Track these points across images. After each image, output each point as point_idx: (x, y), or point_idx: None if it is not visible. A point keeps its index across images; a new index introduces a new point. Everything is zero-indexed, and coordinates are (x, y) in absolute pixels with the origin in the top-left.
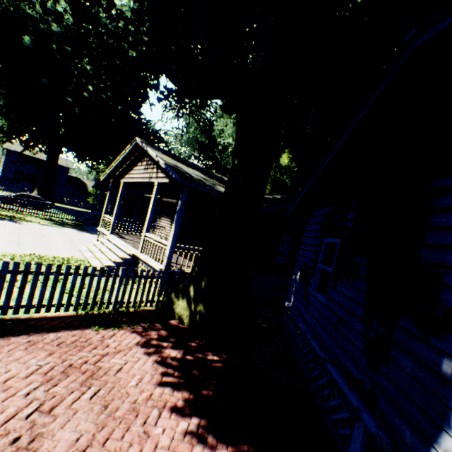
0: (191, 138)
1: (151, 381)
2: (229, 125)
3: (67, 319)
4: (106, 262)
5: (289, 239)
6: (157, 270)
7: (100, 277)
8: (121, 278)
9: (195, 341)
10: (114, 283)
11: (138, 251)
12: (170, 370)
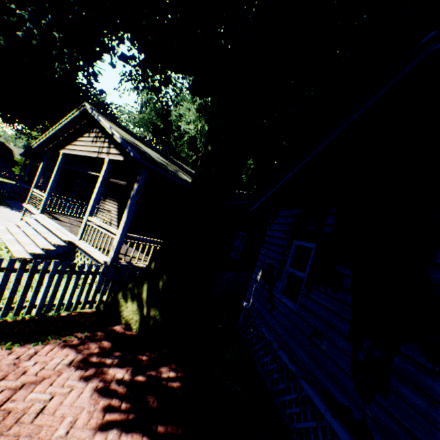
0: (145, 119)
1: (88, 424)
2: (193, 110)
3: None
4: (32, 248)
5: (244, 234)
6: (100, 262)
7: (21, 273)
8: (52, 274)
9: (146, 353)
10: (42, 281)
11: (77, 238)
12: (115, 401)
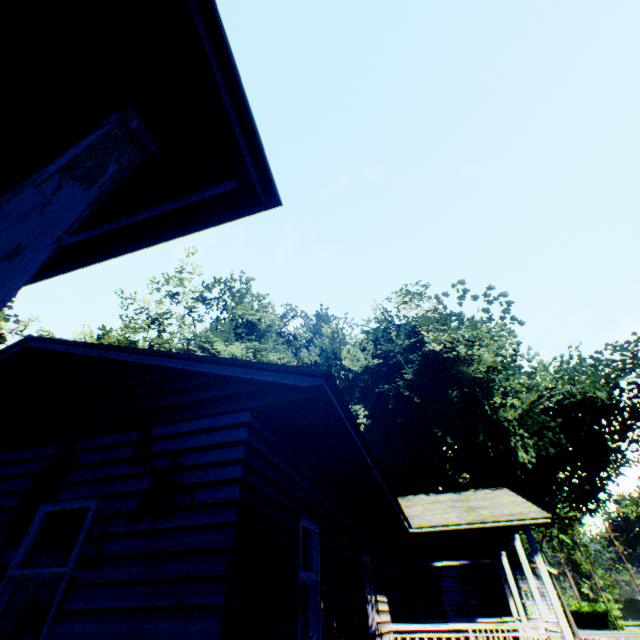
0: None
1: None
2: (362, 420)
3: None
4: None
5: None
6: None
7: None
8: None
9: None
10: None
11: None
12: None
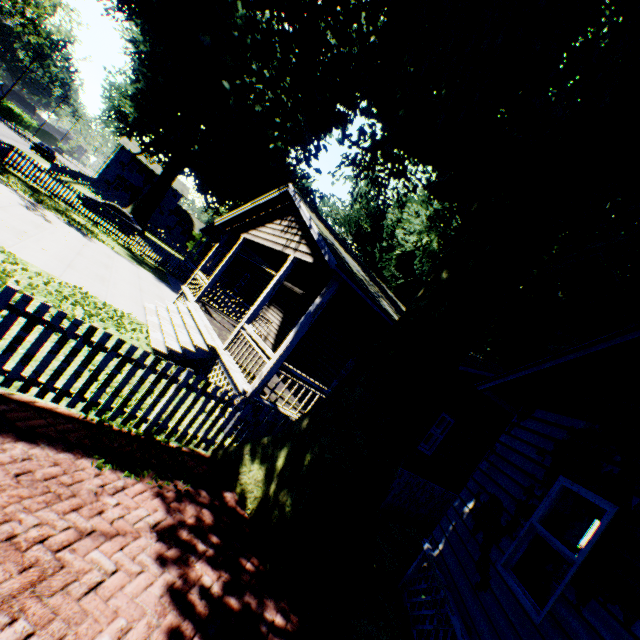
0: (350, 217)
1: None
2: (422, 217)
3: (63, 422)
4: (172, 342)
5: (451, 421)
6: (238, 388)
7: (148, 373)
8: (179, 386)
9: (253, 559)
10: (166, 390)
11: (223, 346)
12: (188, 625)
